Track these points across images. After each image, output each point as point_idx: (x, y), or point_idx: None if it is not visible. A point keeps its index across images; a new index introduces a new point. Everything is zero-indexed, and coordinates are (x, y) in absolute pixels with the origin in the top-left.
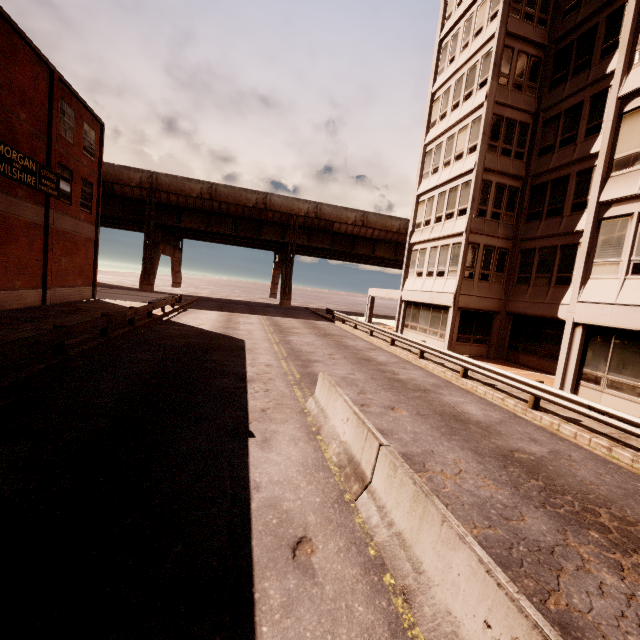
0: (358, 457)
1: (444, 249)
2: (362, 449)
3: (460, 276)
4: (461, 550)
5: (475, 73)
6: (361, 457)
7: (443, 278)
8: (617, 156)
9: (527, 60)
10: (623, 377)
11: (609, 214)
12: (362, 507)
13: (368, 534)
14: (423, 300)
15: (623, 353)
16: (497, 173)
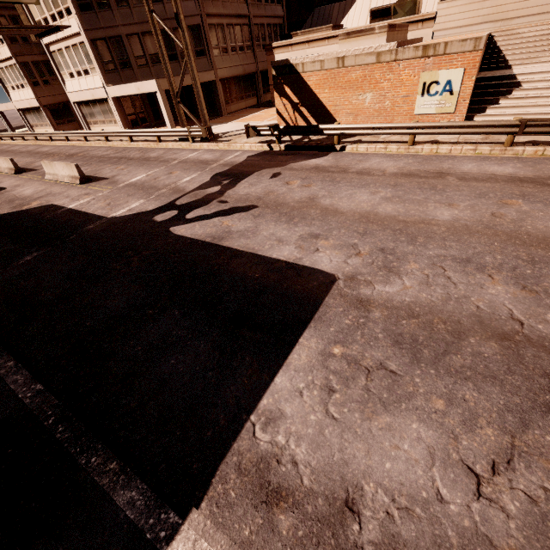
0: None
1: (12, 68)
2: None
3: (31, 87)
4: None
5: None
6: None
7: (26, 89)
8: (36, 20)
9: None
10: (93, 119)
11: (51, 50)
12: None
13: None
14: (27, 106)
15: (88, 110)
16: (4, 8)
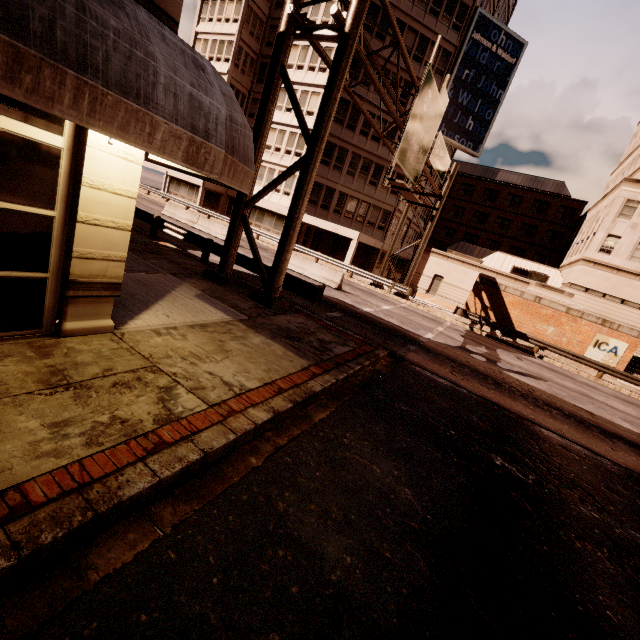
0: (192, 220)
1: None
2: (194, 218)
3: None
4: (217, 224)
5: (224, 48)
6: (193, 220)
7: None
8: (267, 143)
9: (249, 58)
10: (258, 223)
11: (262, 165)
12: (196, 227)
13: (199, 230)
14: (184, 179)
15: (259, 215)
16: None
